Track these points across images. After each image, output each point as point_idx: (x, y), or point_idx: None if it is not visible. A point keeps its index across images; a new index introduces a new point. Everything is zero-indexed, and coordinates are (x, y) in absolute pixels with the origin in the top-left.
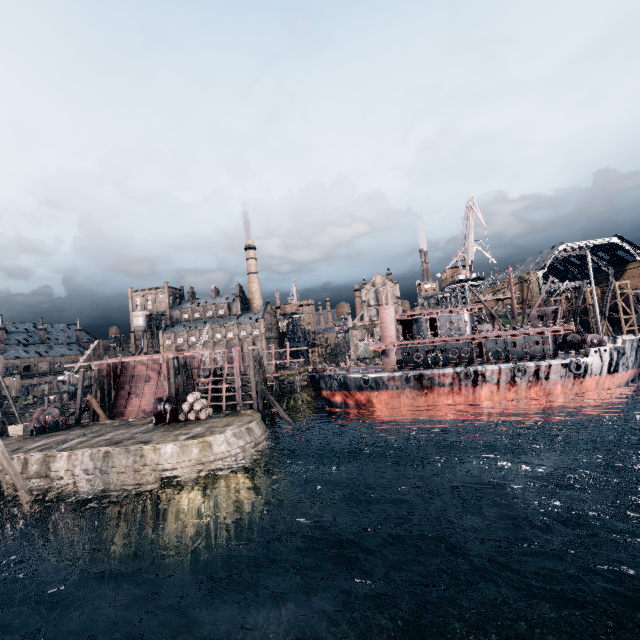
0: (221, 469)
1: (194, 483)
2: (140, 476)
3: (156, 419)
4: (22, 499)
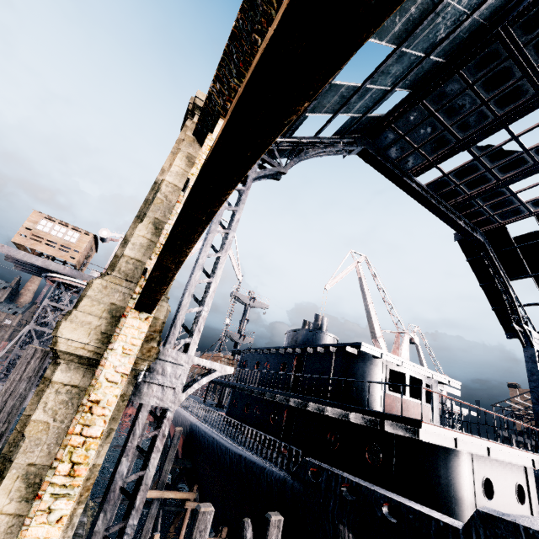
0: None
1: None
2: None
3: None
4: None
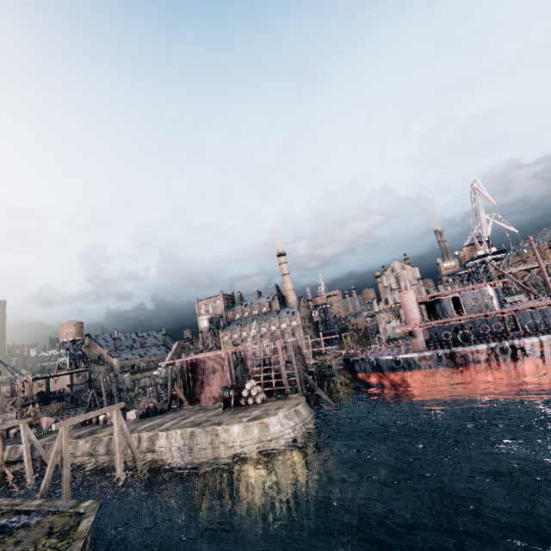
0: (277, 447)
1: (257, 459)
2: (216, 452)
3: (224, 404)
4: (139, 469)
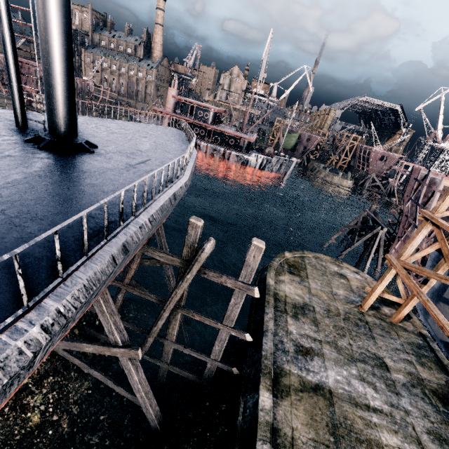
0: None
1: None
2: None
3: None
4: None
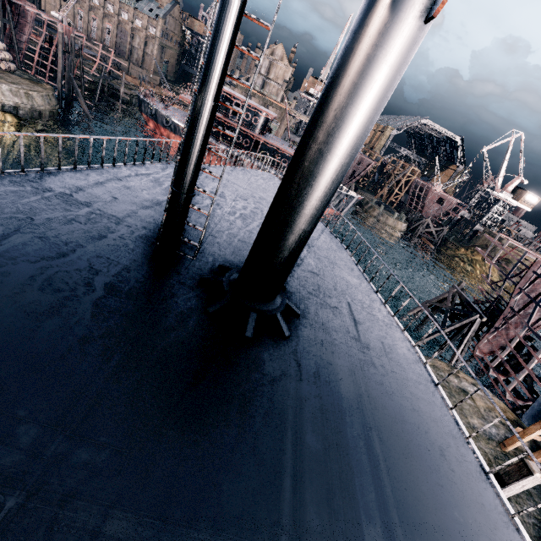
0: None
1: None
2: None
3: None
4: None
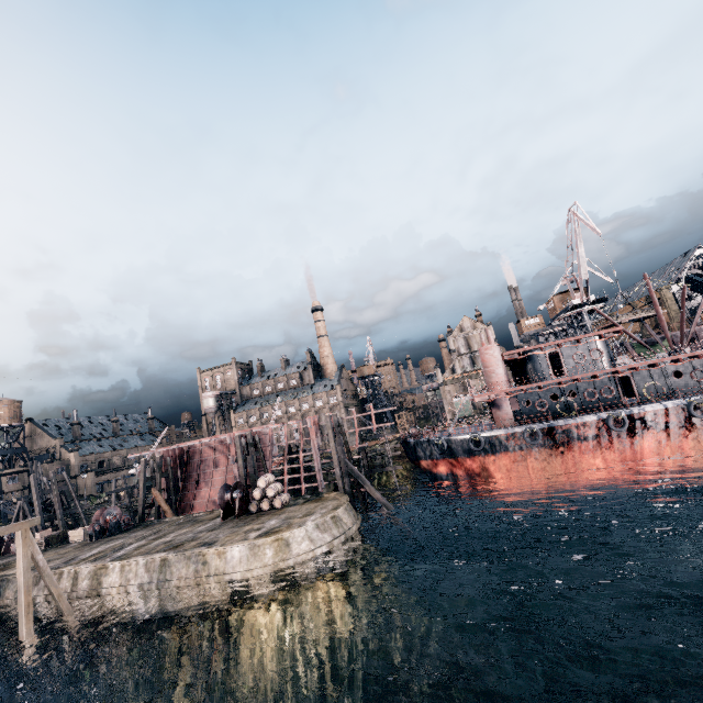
0: (304, 576)
1: (271, 598)
2: (204, 591)
3: (224, 512)
4: (71, 626)
